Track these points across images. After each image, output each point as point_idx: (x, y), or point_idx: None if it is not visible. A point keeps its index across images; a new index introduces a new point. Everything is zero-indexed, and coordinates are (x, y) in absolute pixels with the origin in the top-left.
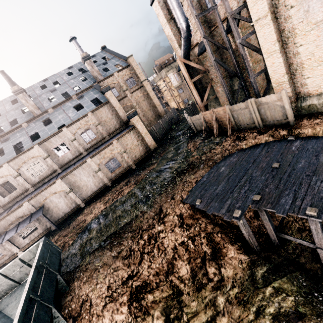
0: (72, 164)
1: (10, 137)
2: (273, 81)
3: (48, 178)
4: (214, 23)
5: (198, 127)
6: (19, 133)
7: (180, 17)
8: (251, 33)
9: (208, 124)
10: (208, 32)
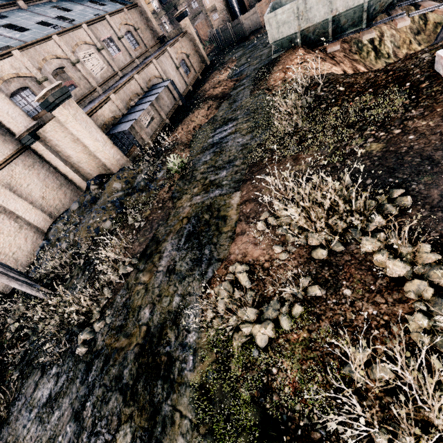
0: (133, 68)
1: (9, 15)
2: None
3: (112, 82)
4: None
5: (249, 27)
6: (23, 13)
7: None
8: None
9: (261, 18)
10: None
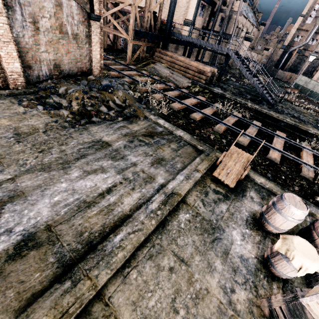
0: None
1: None
2: (313, 78)
3: None
4: (306, 48)
5: (278, 76)
6: None
7: (310, 38)
8: (318, 63)
9: (284, 77)
10: (302, 48)
